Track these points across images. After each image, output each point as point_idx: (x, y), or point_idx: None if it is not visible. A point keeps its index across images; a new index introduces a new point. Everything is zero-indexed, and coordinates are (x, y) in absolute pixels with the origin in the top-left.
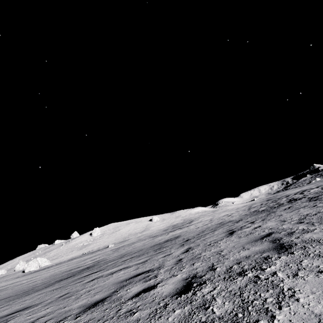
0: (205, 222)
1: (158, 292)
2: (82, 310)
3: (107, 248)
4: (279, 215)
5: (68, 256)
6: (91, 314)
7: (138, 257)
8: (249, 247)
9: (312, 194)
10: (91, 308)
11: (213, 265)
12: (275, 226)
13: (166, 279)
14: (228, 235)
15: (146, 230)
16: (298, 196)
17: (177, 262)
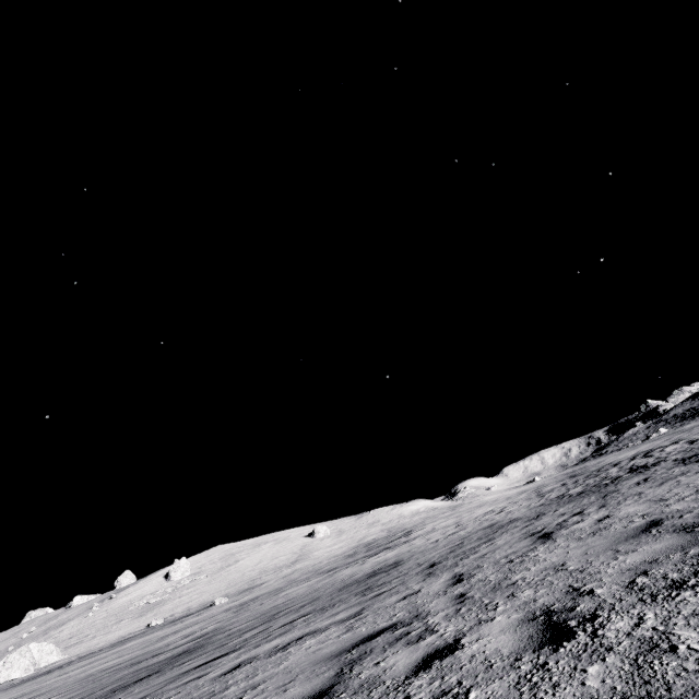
0: (445, 529)
1: (482, 651)
2: None
3: (211, 607)
4: (635, 493)
5: (109, 634)
6: None
7: (323, 611)
8: (632, 548)
9: (675, 453)
10: None
11: (575, 587)
12: (650, 510)
13: (470, 629)
14: (544, 541)
15: (301, 559)
16: (642, 460)
17: (458, 600)
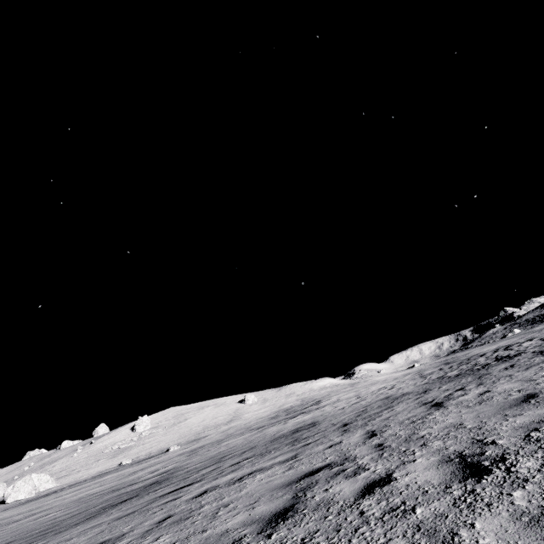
0: (348, 400)
1: (415, 482)
2: (262, 527)
3: (167, 452)
4: (506, 375)
5: (90, 469)
6: (298, 527)
7: (262, 455)
8: (518, 413)
9: (532, 347)
10: (280, 521)
11: (478, 439)
12: (523, 387)
13: (397, 467)
14: (437, 408)
15: (235, 419)
16: (505, 352)
17: (378, 448)
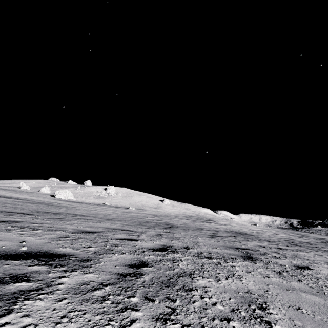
0: (244, 228)
1: None
2: None
3: (128, 208)
4: None
5: (88, 199)
6: None
7: (250, 239)
8: None
9: None
10: None
11: None
12: None
13: None
14: None
15: (158, 208)
16: None
17: None
